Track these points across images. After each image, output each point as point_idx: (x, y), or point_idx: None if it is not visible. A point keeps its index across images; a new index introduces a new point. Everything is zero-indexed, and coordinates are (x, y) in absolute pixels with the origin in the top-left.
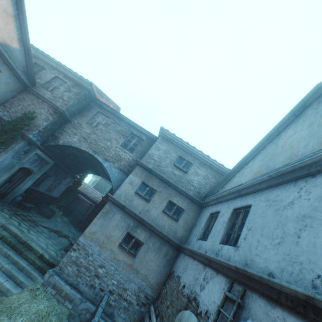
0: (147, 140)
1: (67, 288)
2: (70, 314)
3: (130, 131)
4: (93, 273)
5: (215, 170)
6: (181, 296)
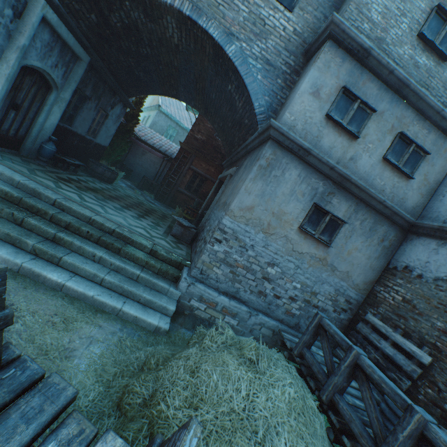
0: None
1: (222, 299)
2: (236, 332)
3: None
4: (260, 275)
5: None
6: None
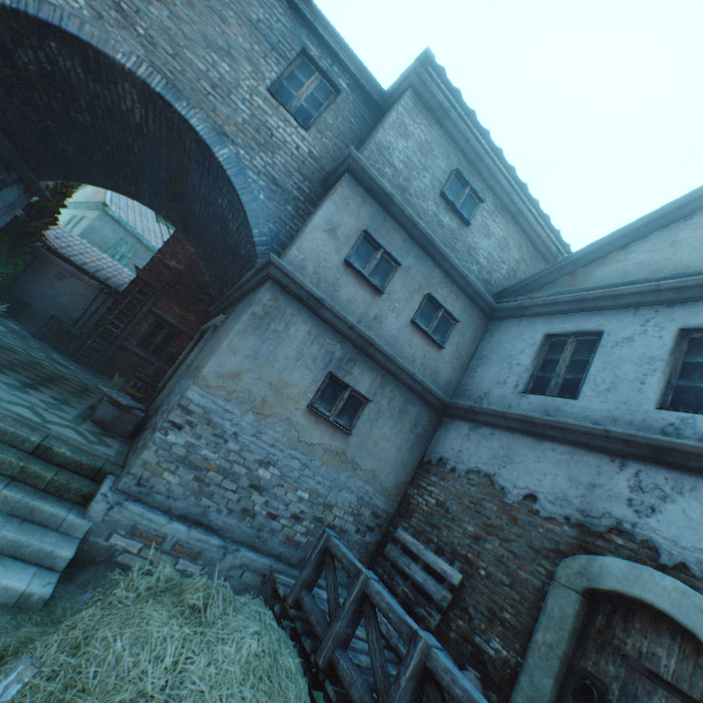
0: (351, 96)
1: (176, 529)
2: None
3: (298, 41)
4: (246, 482)
5: (524, 229)
6: (537, 520)
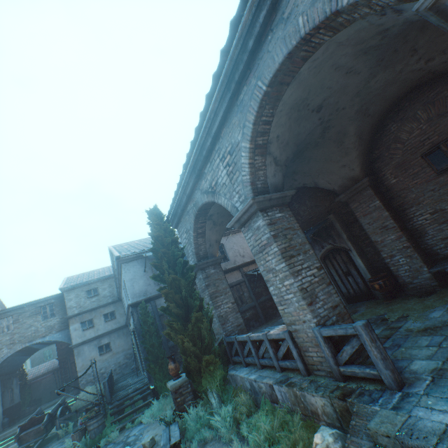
0: (57, 300)
1: None
2: None
3: (39, 307)
4: (101, 375)
5: (112, 277)
6: None
